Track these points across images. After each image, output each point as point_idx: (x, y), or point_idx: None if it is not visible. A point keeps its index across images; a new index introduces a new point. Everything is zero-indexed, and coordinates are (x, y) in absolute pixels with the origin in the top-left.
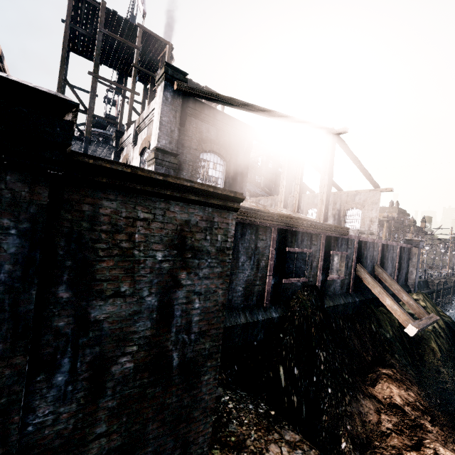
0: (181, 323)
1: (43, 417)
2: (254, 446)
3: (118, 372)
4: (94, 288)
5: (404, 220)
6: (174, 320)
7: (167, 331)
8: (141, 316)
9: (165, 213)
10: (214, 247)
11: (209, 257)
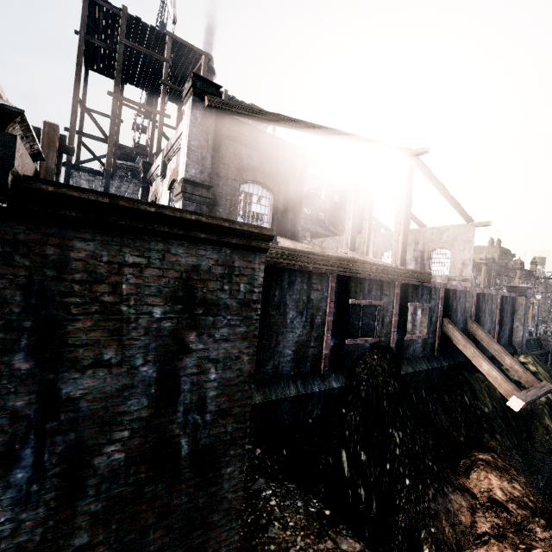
0: (191, 399)
1: None
2: None
3: (103, 466)
4: (65, 356)
5: (508, 262)
6: (181, 396)
7: (171, 411)
8: (133, 392)
9: (164, 256)
10: (235, 299)
11: (228, 313)
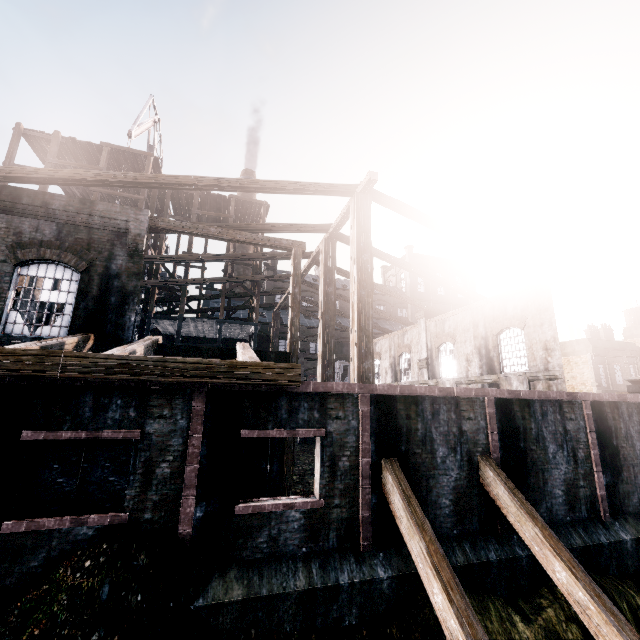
0: None
1: None
2: None
3: None
4: None
5: None
6: None
7: None
8: None
9: None
10: None
11: None
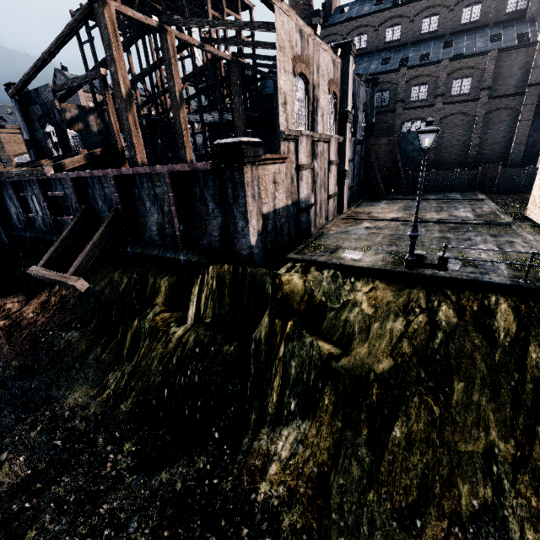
0: None
1: None
2: None
3: None
4: None
5: None
6: None
7: None
8: None
9: None
10: None
11: None
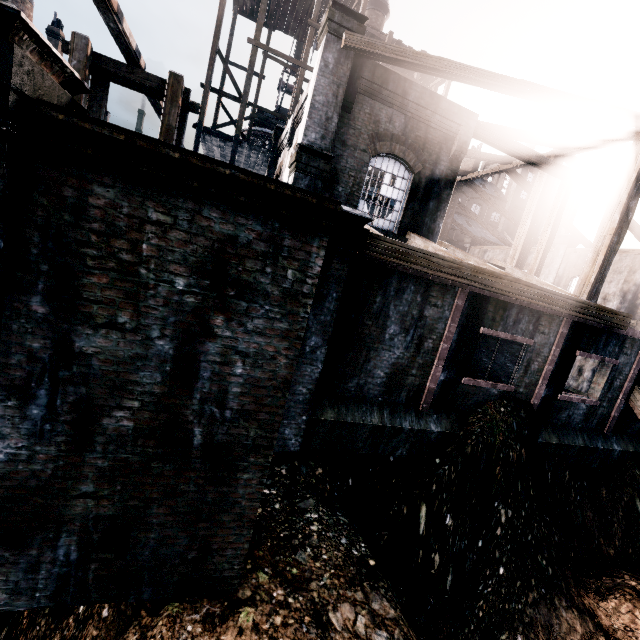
0: (210, 389)
1: (16, 449)
2: (319, 594)
3: (112, 428)
4: (79, 309)
5: None
6: (199, 382)
7: (187, 395)
8: (147, 364)
9: (193, 218)
10: (278, 287)
11: (267, 302)
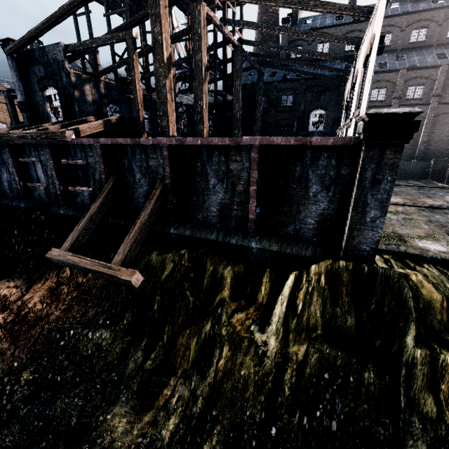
0: None
1: None
2: None
3: None
4: None
5: None
6: None
7: None
8: None
9: None
10: None
11: None
